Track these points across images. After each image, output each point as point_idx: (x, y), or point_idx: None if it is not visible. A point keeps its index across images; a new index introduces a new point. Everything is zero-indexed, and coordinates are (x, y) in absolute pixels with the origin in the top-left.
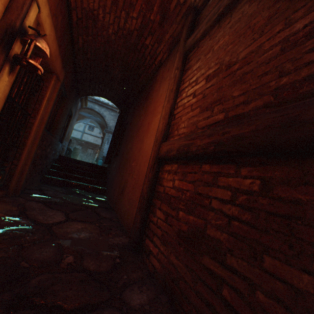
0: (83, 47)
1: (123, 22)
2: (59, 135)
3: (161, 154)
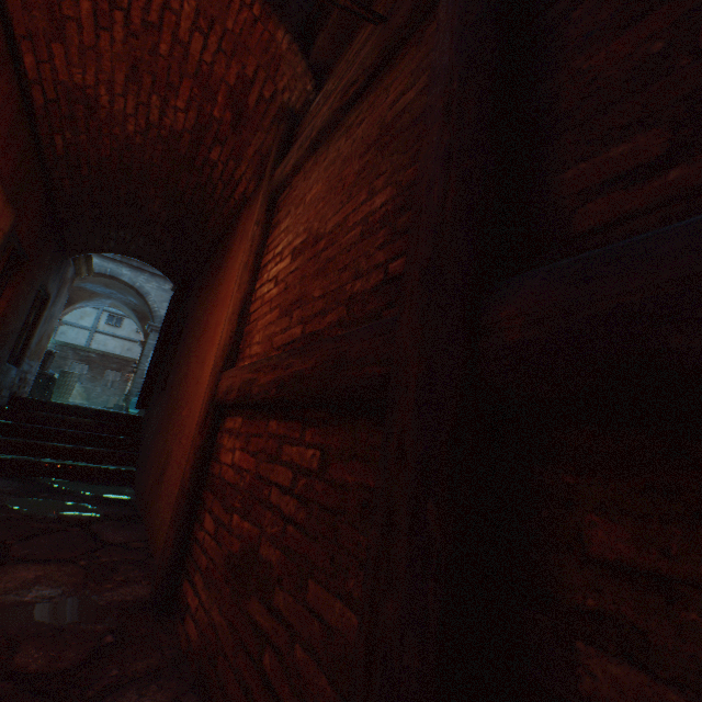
0: (68, 155)
1: (158, 115)
2: (9, 348)
3: (219, 396)
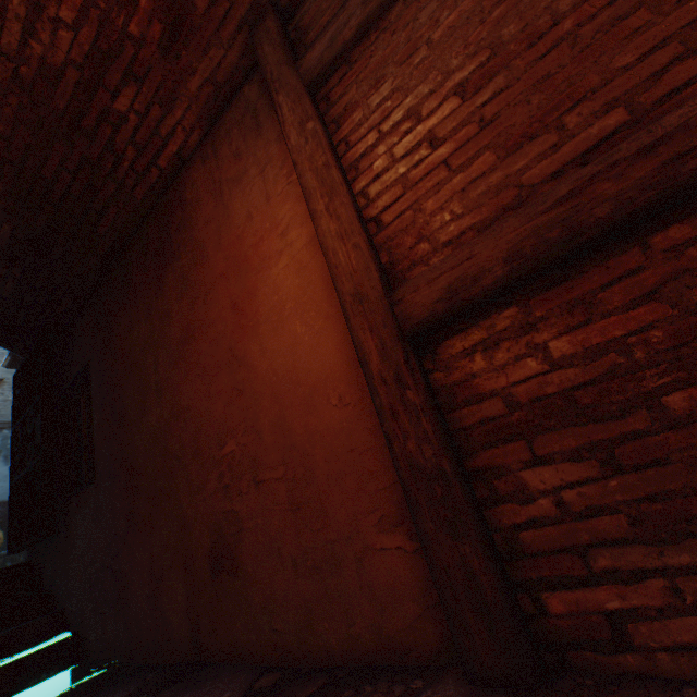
0: None
1: (18, 34)
2: None
3: (421, 316)
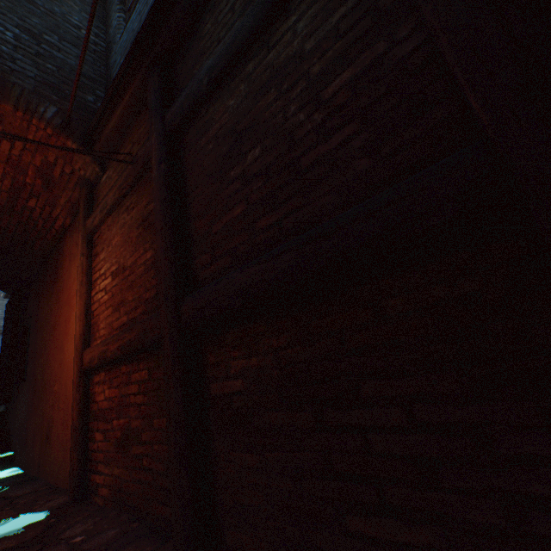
0: None
1: None
2: None
3: (86, 365)
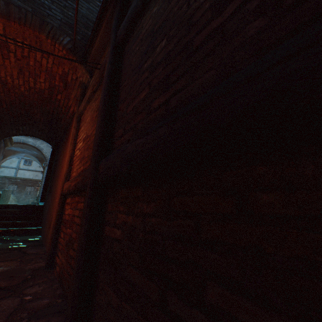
0: None
1: (33, 84)
2: None
3: (64, 192)
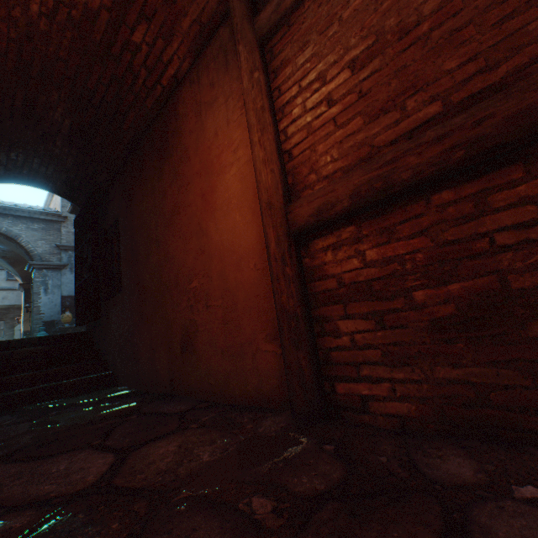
0: None
1: None
2: None
3: (301, 224)
